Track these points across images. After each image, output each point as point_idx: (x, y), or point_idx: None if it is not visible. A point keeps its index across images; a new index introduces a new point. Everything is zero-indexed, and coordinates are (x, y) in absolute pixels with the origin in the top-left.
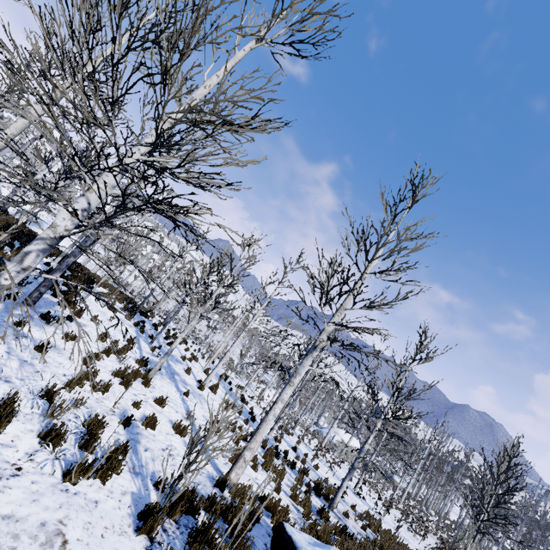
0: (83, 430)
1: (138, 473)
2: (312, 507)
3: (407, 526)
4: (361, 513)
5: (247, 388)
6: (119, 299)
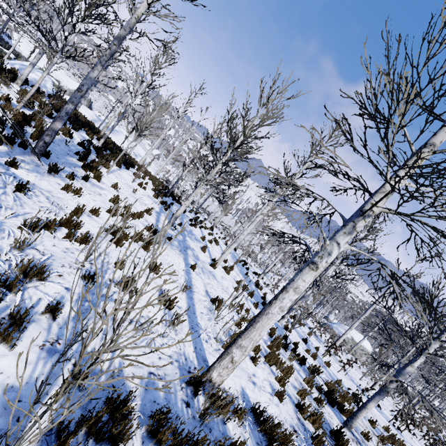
0: (3, 276)
1: (58, 350)
2: (323, 423)
3: (422, 439)
4: (383, 435)
5: (264, 277)
6: (154, 183)
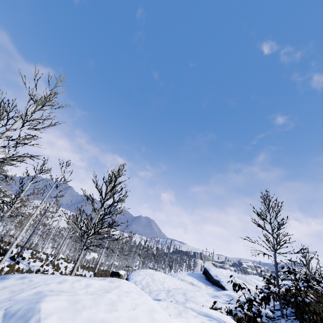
0: None
1: None
2: None
3: None
4: None
5: None
6: None
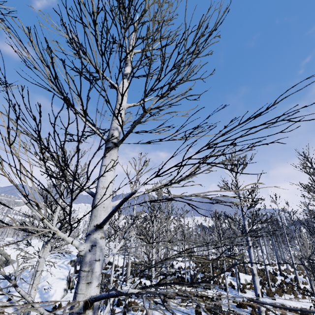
0: None
1: None
2: None
3: None
4: None
5: None
6: None
